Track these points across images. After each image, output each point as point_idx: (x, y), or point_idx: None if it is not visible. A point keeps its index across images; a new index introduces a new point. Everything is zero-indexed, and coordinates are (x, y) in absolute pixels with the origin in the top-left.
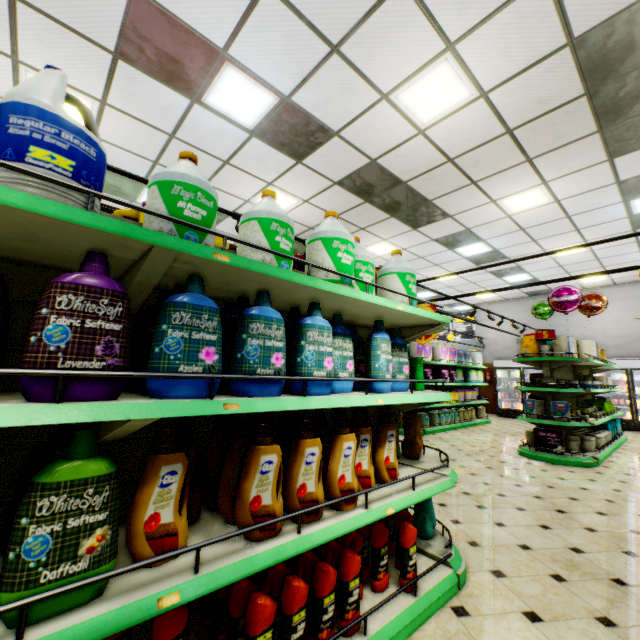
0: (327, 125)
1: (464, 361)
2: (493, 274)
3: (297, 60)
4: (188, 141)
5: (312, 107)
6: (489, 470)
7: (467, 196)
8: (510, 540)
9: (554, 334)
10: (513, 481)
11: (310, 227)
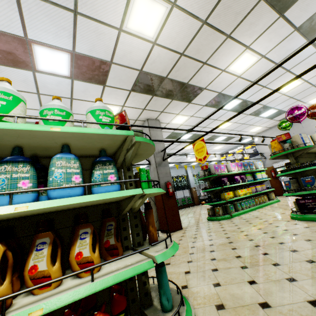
0: (103, 59)
1: (249, 168)
2: (252, 115)
3: (62, 27)
4: (47, 94)
5: (89, 52)
6: (264, 234)
7: (206, 73)
8: (254, 299)
9: (289, 135)
10: (279, 240)
11: (135, 119)
